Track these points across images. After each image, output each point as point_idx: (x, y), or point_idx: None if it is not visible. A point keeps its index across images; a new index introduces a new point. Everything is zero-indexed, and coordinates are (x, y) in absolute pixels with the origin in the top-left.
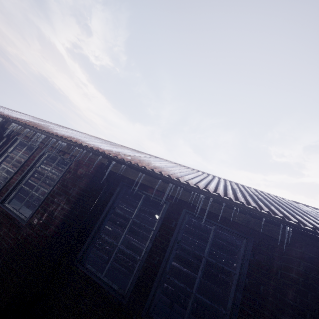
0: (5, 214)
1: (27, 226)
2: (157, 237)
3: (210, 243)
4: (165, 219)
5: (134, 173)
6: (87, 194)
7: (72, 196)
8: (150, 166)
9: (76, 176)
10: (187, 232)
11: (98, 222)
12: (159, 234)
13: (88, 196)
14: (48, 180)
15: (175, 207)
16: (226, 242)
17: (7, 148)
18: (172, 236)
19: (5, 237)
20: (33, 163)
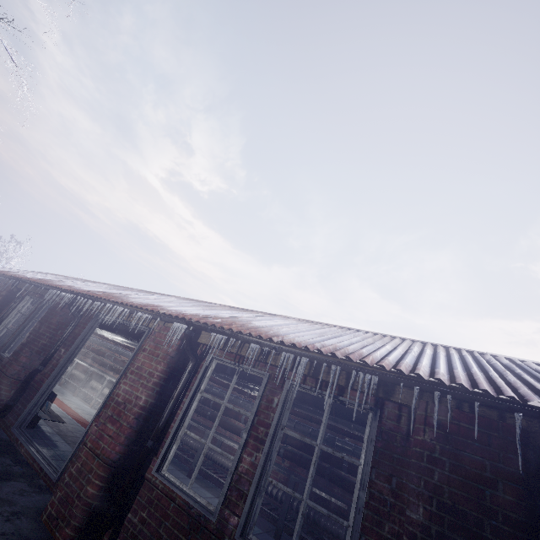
0: None
1: None
2: None
3: None
4: None
5: None
6: None
7: None
8: None
9: (468, 475)
10: None
11: None
12: None
13: None
14: (207, 408)
15: None
16: None
17: (198, 383)
18: None
19: None
20: (277, 418)
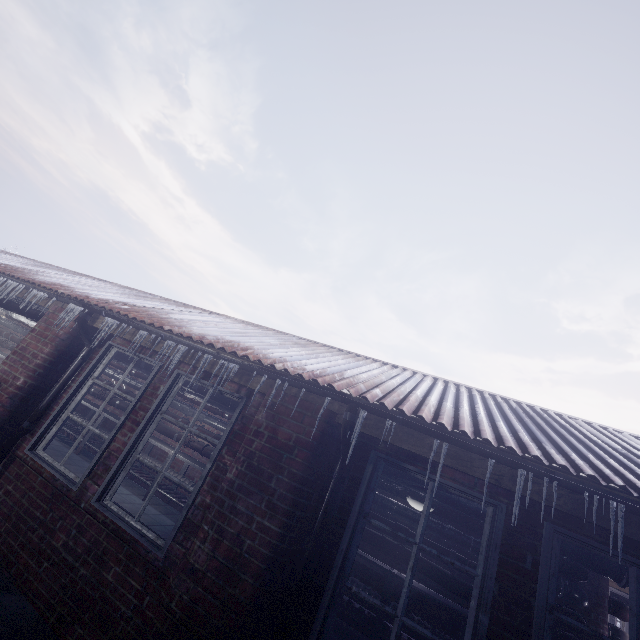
0: (112, 528)
1: (185, 573)
2: (495, 597)
3: (636, 616)
4: (504, 547)
5: (413, 436)
6: (309, 489)
7: (278, 497)
8: (444, 416)
9: (277, 444)
10: (465, 524)
11: (340, 555)
12: (498, 589)
13: (311, 491)
14: None
15: (520, 515)
16: (590, 566)
17: (91, 369)
18: (533, 595)
19: (119, 588)
20: (157, 404)
